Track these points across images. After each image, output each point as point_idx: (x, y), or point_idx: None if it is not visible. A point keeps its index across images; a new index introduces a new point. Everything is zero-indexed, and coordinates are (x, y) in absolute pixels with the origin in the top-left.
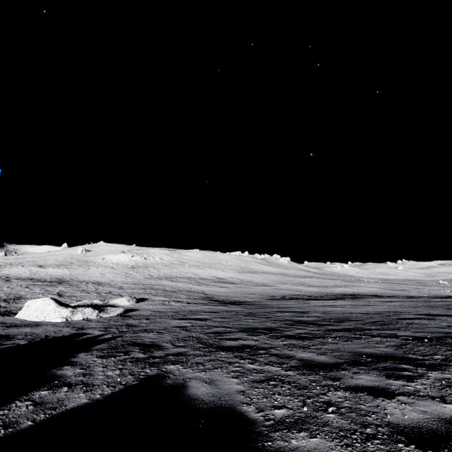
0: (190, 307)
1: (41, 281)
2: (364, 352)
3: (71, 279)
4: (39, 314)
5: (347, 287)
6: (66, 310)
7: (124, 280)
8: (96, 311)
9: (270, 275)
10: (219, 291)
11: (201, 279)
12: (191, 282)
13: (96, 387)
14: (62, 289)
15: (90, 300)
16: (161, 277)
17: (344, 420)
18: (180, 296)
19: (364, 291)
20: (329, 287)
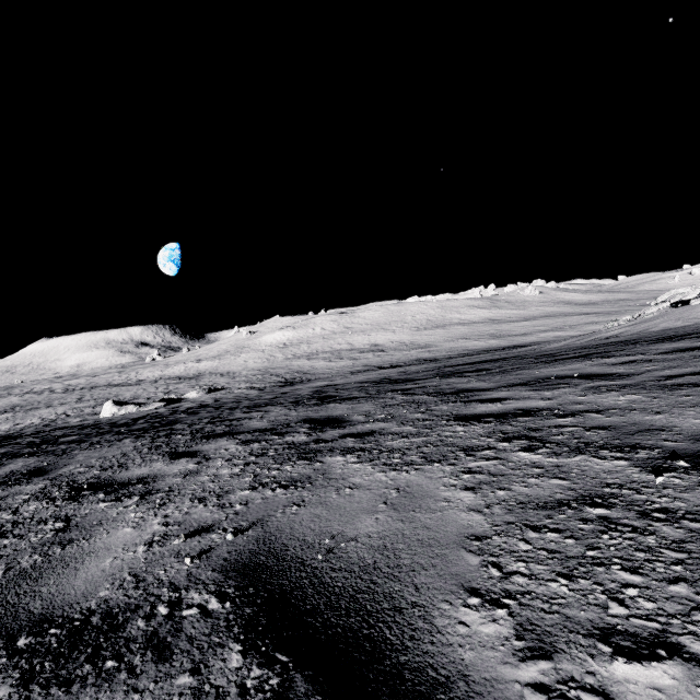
0: (232, 394)
1: (180, 379)
2: (116, 424)
3: (210, 372)
4: (103, 413)
5: (570, 328)
6: (116, 408)
7: (259, 365)
8: (137, 407)
9: (464, 326)
10: (333, 367)
11: (349, 350)
12: (329, 358)
13: (0, 442)
14: (181, 386)
15: (167, 396)
16: (302, 356)
17: (6, 445)
18: (267, 381)
19: (581, 333)
20: (528, 335)
